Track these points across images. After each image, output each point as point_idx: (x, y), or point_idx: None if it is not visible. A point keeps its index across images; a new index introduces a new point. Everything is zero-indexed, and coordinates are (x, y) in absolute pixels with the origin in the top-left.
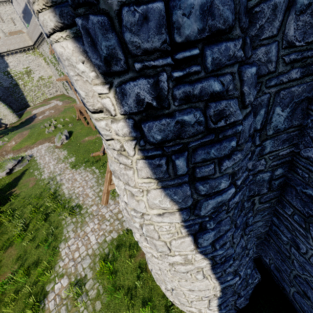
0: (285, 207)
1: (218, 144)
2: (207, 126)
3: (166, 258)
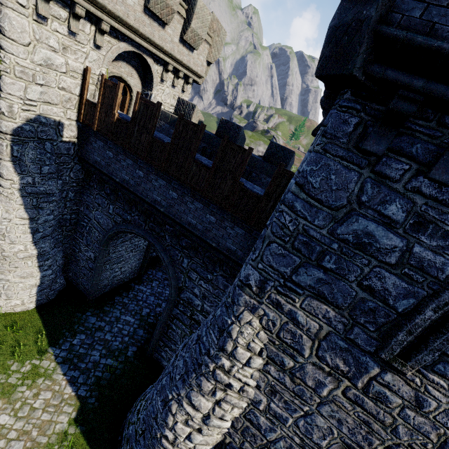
0: (77, 233)
1: (49, 198)
2: (46, 192)
3: (14, 248)
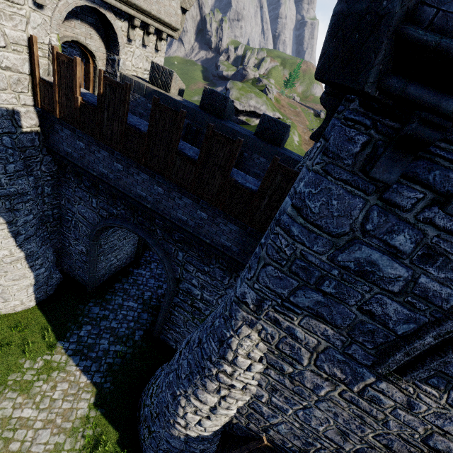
0: (63, 228)
1: (23, 198)
2: (19, 192)
3: None
